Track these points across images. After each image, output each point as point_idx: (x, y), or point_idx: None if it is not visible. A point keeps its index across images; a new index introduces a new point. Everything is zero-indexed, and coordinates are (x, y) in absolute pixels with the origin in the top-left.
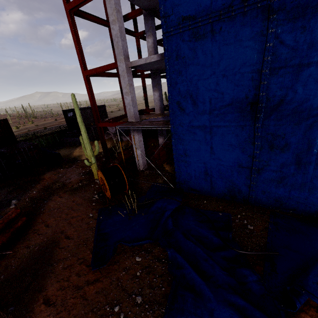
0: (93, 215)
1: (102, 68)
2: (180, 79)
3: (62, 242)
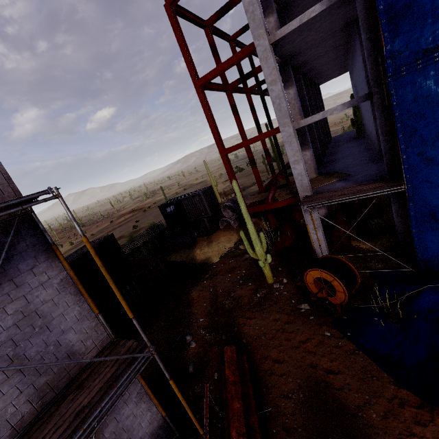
0: (331, 334)
1: (252, 140)
2: (423, 124)
3: (331, 380)
